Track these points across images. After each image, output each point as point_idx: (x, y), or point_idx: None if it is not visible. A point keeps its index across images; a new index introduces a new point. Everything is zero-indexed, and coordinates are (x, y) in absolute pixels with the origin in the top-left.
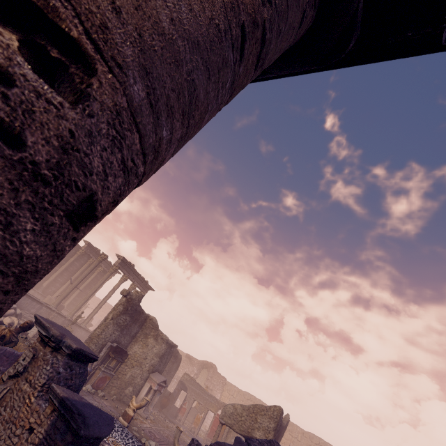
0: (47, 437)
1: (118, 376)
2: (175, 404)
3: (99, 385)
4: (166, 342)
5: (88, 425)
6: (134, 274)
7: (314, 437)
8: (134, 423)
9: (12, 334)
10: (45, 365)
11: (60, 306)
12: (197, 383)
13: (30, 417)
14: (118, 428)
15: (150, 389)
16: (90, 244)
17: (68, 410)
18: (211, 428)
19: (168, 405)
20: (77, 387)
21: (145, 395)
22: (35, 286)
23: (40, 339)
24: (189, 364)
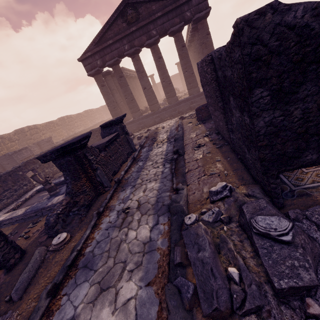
0: None
1: None
2: None
3: None
4: None
5: None
6: None
7: None
8: None
9: None
10: None
11: None
12: None
13: None
14: None
15: None
16: None
17: None
18: None
19: None
20: None
21: None
22: None
23: None
24: None
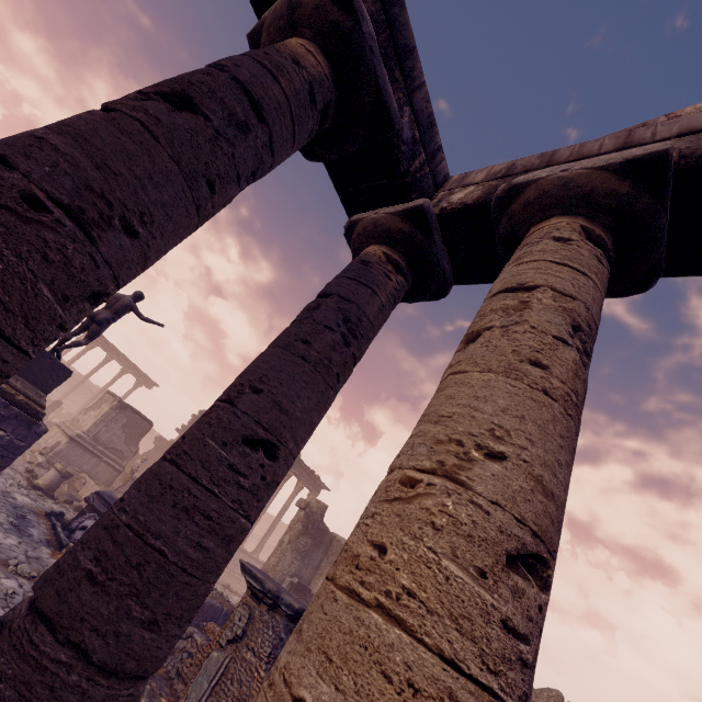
0: None
1: None
2: None
3: None
4: None
5: None
6: (300, 467)
7: None
8: None
9: None
10: (266, 628)
11: None
12: None
13: None
14: None
15: None
16: None
17: None
18: None
19: None
20: None
21: None
22: None
23: (249, 592)
24: None
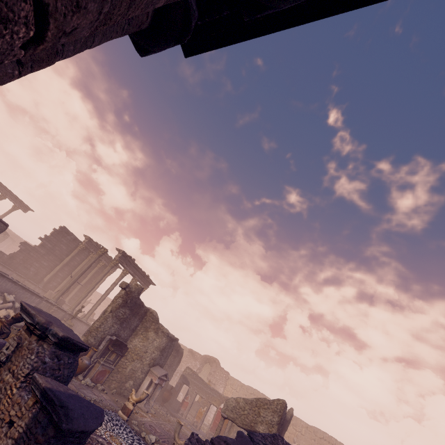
0: (27, 432)
1: (118, 370)
2: (178, 398)
3: (98, 379)
4: (166, 335)
5: (71, 418)
6: (134, 268)
7: (318, 431)
8: (134, 417)
9: (3, 325)
10: (30, 354)
11: (61, 301)
12: (199, 377)
13: (10, 410)
14: (117, 422)
15: (151, 383)
16: (90, 239)
17: (50, 401)
18: (214, 422)
19: (170, 400)
20: (66, 378)
21: (146, 389)
22: (36, 281)
23: (25, 327)
24: (192, 359)
